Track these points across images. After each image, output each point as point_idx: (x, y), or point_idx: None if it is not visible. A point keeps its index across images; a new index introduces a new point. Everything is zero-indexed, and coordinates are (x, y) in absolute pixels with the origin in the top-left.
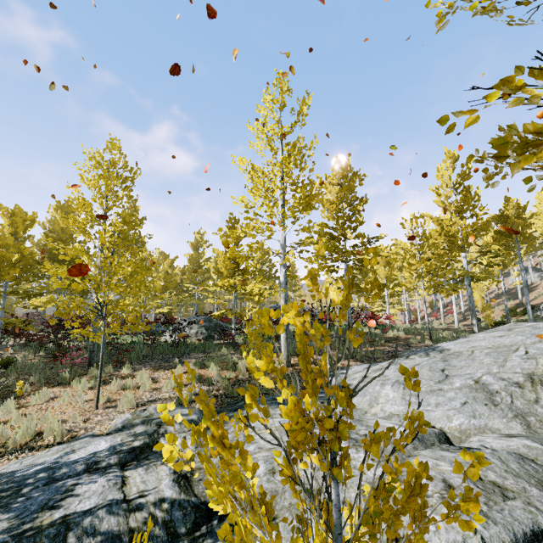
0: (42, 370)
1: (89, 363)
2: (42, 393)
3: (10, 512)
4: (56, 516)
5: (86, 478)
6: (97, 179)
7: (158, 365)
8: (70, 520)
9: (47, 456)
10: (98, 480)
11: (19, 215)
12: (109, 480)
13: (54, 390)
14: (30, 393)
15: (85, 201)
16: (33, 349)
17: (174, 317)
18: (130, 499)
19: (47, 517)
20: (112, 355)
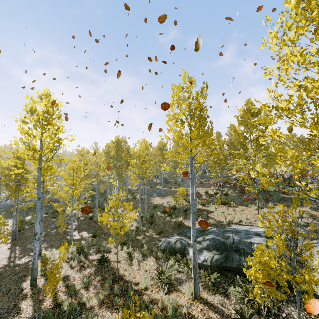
0: (237, 198)
1: (254, 199)
2: (239, 207)
3: (237, 236)
4: (248, 241)
5: (255, 236)
6: (244, 122)
7: (287, 204)
8: (251, 243)
9: (244, 228)
10: (259, 238)
11: (220, 140)
12: (262, 239)
13: (243, 207)
14: (235, 206)
15: (241, 134)
16: (233, 189)
17: (304, 174)
18: (268, 245)
19: (246, 240)
20: (264, 196)
